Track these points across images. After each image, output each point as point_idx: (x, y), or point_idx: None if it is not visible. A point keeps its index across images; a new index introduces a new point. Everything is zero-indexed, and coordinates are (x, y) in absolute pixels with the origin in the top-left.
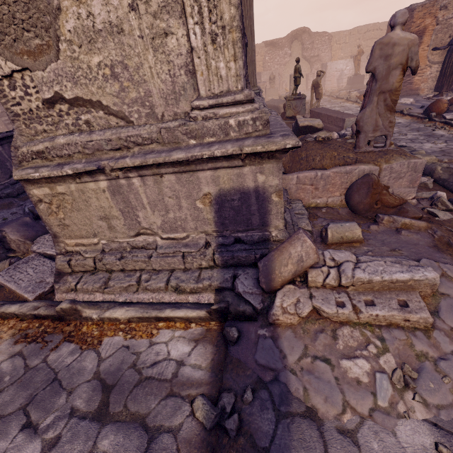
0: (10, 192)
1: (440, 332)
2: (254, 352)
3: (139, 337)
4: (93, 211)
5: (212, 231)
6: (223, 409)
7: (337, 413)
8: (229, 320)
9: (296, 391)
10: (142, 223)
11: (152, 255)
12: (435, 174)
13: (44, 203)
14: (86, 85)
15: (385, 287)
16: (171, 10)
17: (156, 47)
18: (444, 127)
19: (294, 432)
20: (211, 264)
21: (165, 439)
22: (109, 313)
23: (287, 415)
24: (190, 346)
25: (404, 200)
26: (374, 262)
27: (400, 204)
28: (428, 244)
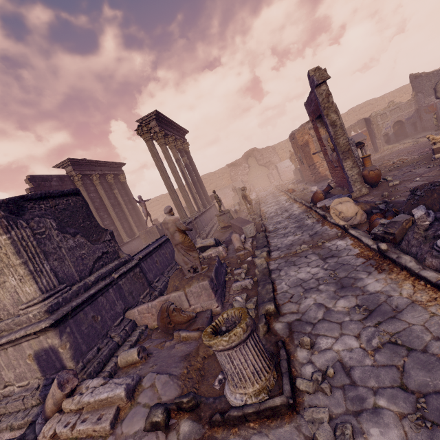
0: None
1: (113, 436)
2: None
3: None
4: None
5: (41, 376)
6: None
7: None
8: None
9: None
10: (5, 378)
11: (10, 401)
12: (256, 275)
13: None
14: None
15: (100, 405)
16: (4, 274)
17: (3, 287)
18: (313, 215)
19: None
20: (39, 401)
21: None
22: None
23: None
24: None
25: (191, 316)
26: (105, 385)
27: (189, 319)
28: (184, 354)
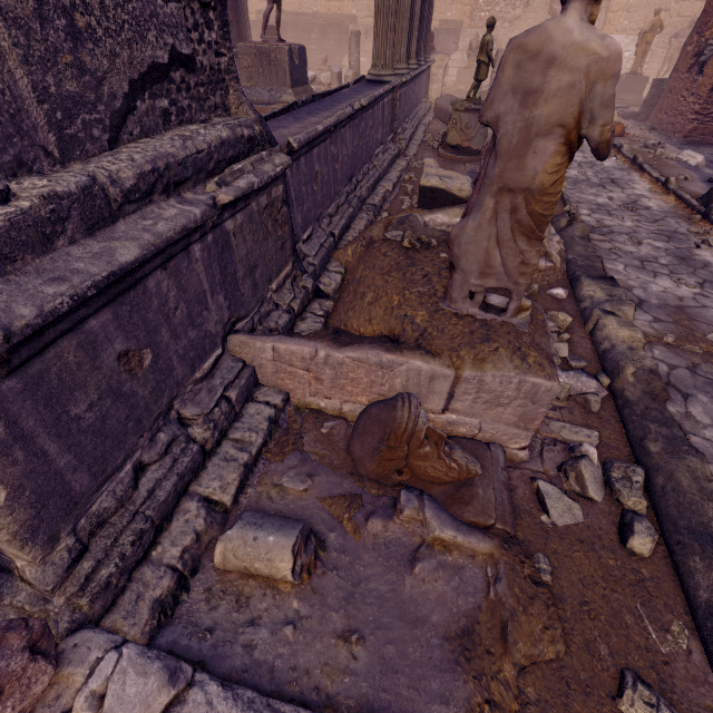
0: None
1: None
2: None
3: None
4: None
5: None
6: None
7: None
8: None
9: None
10: None
11: None
12: (619, 380)
13: None
14: None
15: None
16: None
17: None
18: None
19: None
20: None
21: None
22: None
23: None
24: None
25: (471, 474)
26: None
27: (461, 479)
28: (453, 623)
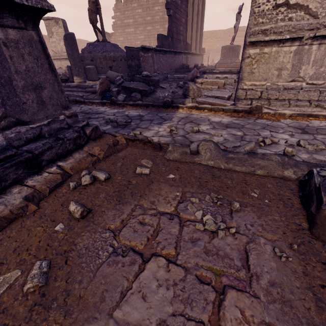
0: None
1: None
2: None
3: (300, 121)
4: (275, 65)
5: None
6: None
7: None
8: None
9: None
10: (300, 73)
11: (299, 91)
12: None
13: (250, 58)
14: None
15: None
16: None
17: None
18: None
19: None
20: None
21: None
22: (279, 111)
23: None
24: None
25: None
26: None
27: None
28: None
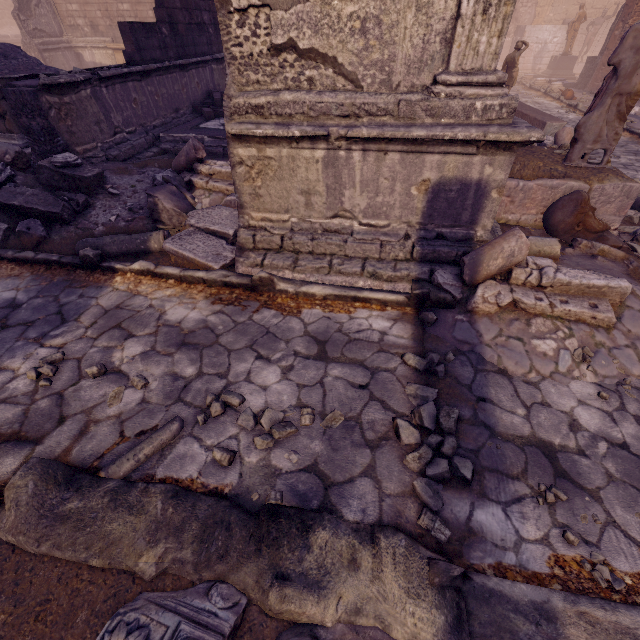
0: (117, 155)
1: (619, 331)
2: (452, 331)
3: (337, 312)
4: (296, 183)
5: (416, 222)
6: (431, 361)
7: (525, 372)
8: (425, 308)
9: (491, 358)
10: (345, 204)
11: (347, 240)
12: None
13: (245, 166)
14: (327, 36)
15: (580, 292)
16: None
17: (421, 6)
18: None
19: (489, 379)
20: (408, 257)
21: (384, 374)
22: (305, 288)
23: (483, 371)
24: (389, 323)
25: (608, 227)
26: (574, 270)
27: (603, 230)
28: (622, 272)
